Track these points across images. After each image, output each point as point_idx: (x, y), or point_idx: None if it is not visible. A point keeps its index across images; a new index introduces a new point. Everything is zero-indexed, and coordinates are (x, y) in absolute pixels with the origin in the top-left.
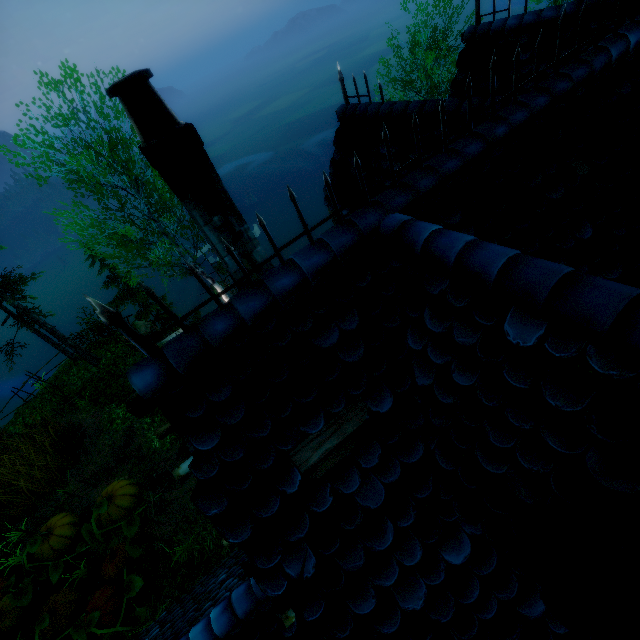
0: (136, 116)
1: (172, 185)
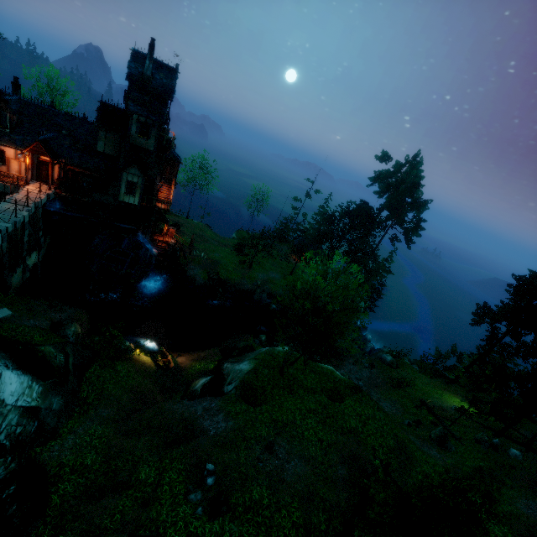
0: (14, 79)
1: (12, 86)
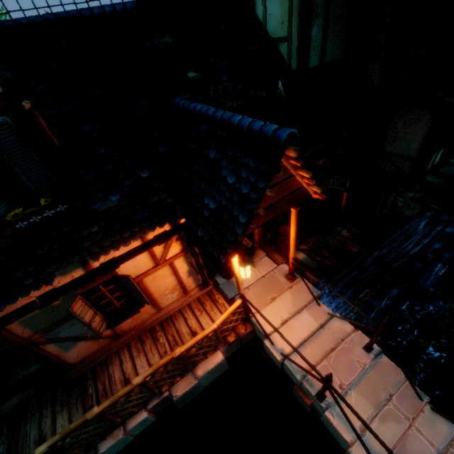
0: None
1: None
